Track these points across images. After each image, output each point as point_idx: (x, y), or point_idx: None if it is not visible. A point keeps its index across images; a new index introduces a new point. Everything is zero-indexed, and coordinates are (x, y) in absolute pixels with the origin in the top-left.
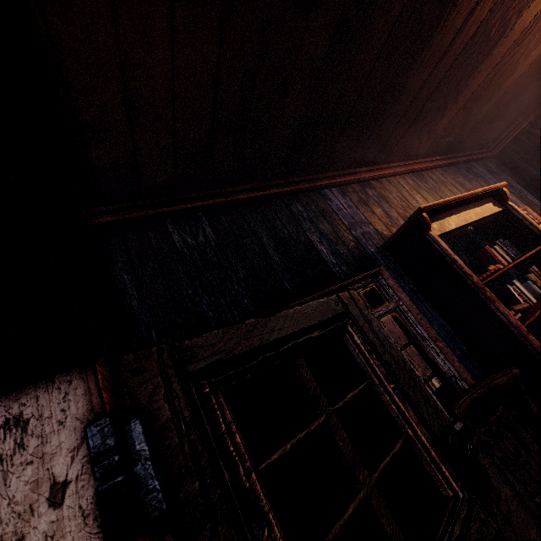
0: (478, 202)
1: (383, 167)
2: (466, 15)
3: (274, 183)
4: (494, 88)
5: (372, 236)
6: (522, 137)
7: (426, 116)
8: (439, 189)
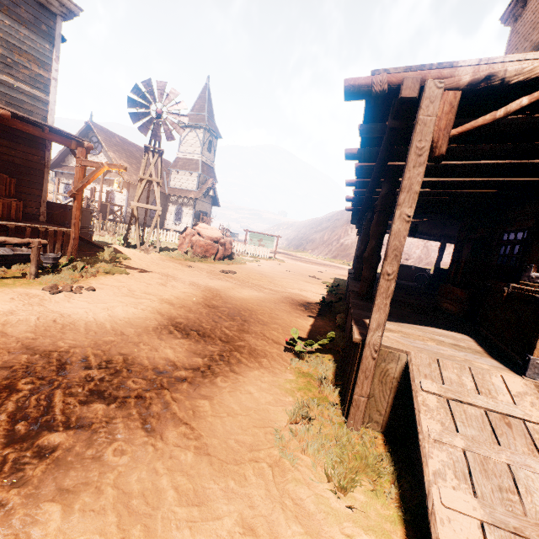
0: None
1: None
2: None
3: None
4: None
5: None
6: None
7: None
8: None
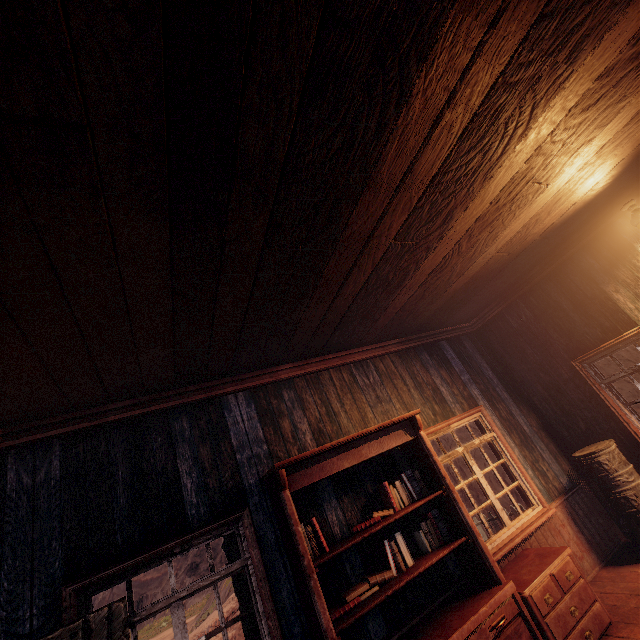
0: (385, 430)
1: (314, 361)
2: (340, 279)
3: (162, 395)
4: (432, 297)
5: (260, 460)
6: (498, 320)
7: (348, 326)
8: (381, 385)
